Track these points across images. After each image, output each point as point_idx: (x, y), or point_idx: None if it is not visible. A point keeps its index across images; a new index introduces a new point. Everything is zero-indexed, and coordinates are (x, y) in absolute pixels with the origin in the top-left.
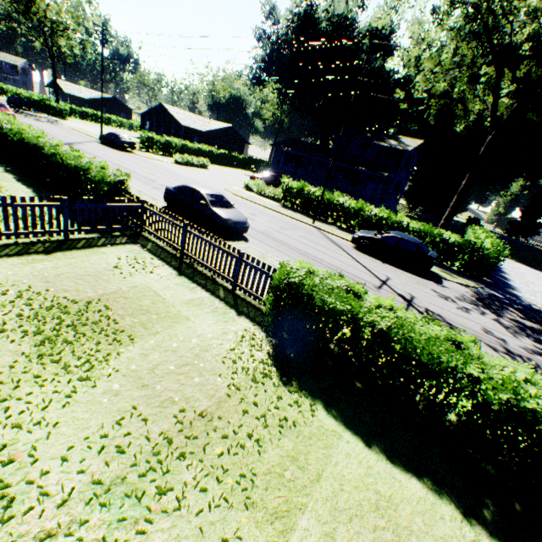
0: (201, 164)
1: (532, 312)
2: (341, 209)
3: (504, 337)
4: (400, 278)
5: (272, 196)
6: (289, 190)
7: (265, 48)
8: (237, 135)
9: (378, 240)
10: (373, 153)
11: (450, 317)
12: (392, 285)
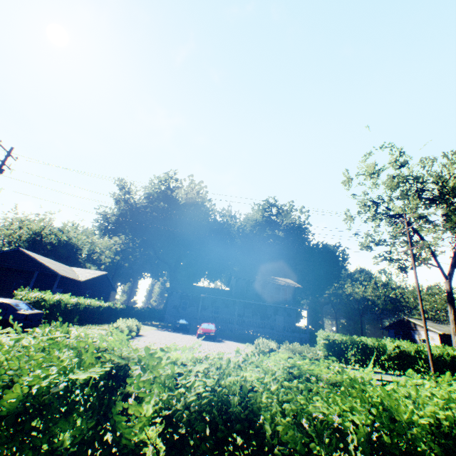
0: (137, 328)
1: None
2: (404, 354)
3: None
4: None
5: (314, 357)
6: (337, 345)
7: (118, 208)
8: (107, 282)
9: None
10: (272, 290)
11: None
12: None
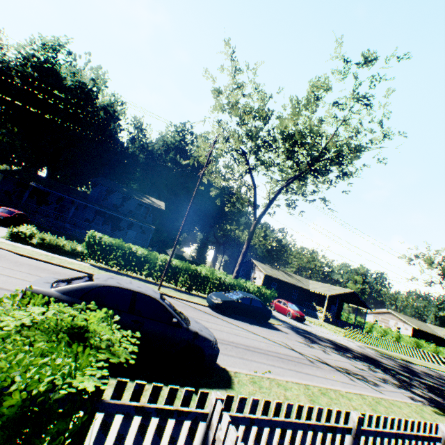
0: None
1: (308, 332)
2: (169, 268)
3: (359, 366)
4: (281, 338)
5: (69, 252)
6: (101, 246)
7: None
8: None
9: (238, 302)
10: (134, 206)
11: (344, 365)
12: (301, 351)
